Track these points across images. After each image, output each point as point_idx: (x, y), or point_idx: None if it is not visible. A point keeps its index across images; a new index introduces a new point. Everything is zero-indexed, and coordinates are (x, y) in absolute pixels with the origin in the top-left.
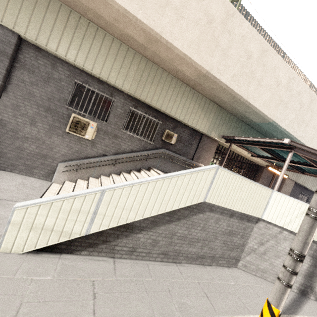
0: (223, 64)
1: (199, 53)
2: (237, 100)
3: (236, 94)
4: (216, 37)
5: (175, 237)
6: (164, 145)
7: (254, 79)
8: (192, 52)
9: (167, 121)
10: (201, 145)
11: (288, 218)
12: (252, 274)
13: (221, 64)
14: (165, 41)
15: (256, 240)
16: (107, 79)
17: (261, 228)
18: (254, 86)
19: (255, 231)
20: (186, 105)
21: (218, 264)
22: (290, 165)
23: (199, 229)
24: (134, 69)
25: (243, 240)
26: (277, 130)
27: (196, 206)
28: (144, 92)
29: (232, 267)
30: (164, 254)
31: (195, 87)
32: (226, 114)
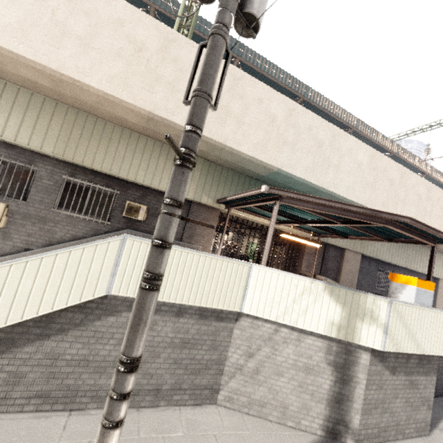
0: (174, 101)
1: (130, 90)
2: (213, 146)
3: (206, 138)
4: (153, 69)
5: (62, 363)
6: (129, 224)
7: (230, 115)
8: (118, 90)
9: (128, 189)
10: (192, 217)
11: (282, 306)
12: (244, 412)
13: (169, 101)
14: (70, 79)
15: (240, 350)
16: (14, 140)
17: (245, 328)
18: (232, 125)
19: (236, 335)
20: (153, 163)
21: (172, 402)
22: (320, 227)
23: (114, 343)
24: (58, 123)
25: (217, 354)
26: (293, 181)
27: (98, 304)
28: (80, 153)
29: (205, 405)
30: (42, 397)
31: (159, 139)
32: (220, 169)
